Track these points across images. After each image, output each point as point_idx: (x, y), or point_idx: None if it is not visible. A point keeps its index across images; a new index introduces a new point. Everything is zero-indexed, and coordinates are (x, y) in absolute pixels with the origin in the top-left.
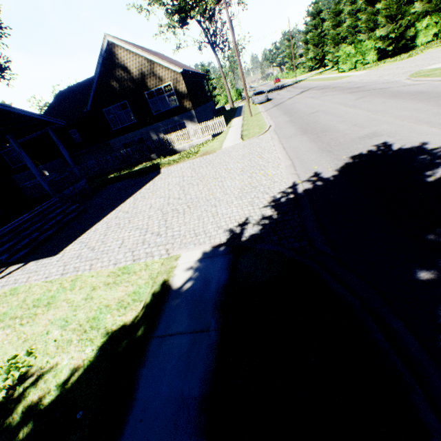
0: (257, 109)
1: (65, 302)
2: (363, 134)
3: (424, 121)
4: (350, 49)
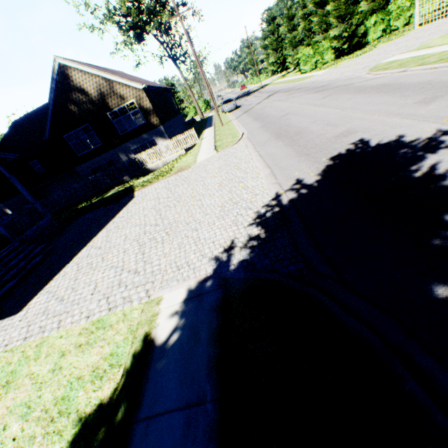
0: (227, 118)
1: (28, 378)
2: (338, 133)
3: (394, 113)
4: (308, 51)
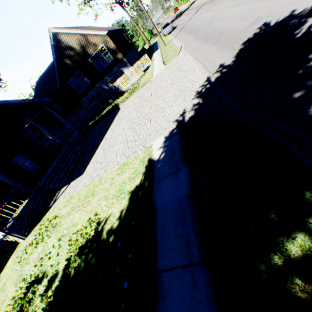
0: (168, 39)
1: (101, 190)
2: (248, 24)
3: None
4: None
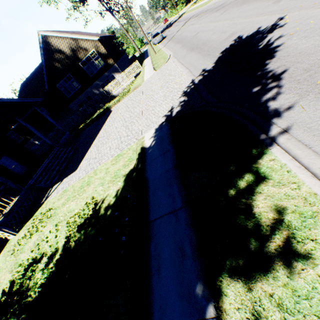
0: (158, 48)
1: (96, 179)
2: (226, 36)
3: (260, 14)
4: None
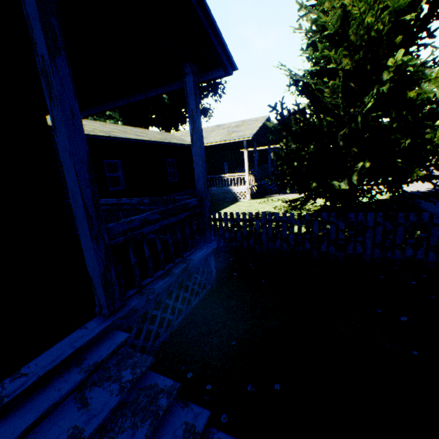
0: None
1: None
2: None
3: None
4: None
